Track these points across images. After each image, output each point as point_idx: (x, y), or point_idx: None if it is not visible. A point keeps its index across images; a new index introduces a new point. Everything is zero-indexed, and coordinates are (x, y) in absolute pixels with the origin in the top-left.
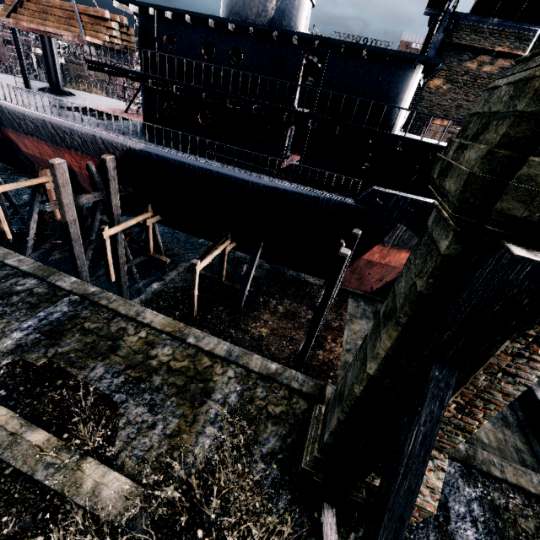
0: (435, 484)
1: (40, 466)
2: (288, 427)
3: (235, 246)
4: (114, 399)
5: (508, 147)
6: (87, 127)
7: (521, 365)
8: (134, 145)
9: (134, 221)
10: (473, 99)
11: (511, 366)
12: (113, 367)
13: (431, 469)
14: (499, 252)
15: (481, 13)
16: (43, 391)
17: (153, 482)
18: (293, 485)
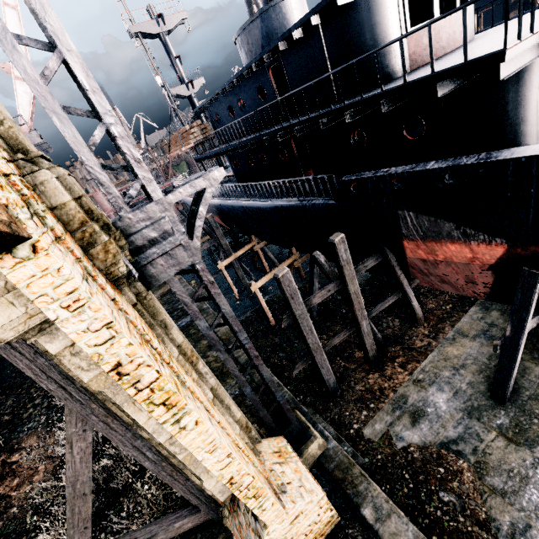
0: None
1: None
2: None
3: None
4: None
5: None
6: None
7: None
8: (215, 203)
9: (241, 252)
10: None
11: None
12: None
13: (253, 530)
14: None
15: None
16: None
17: None
18: None
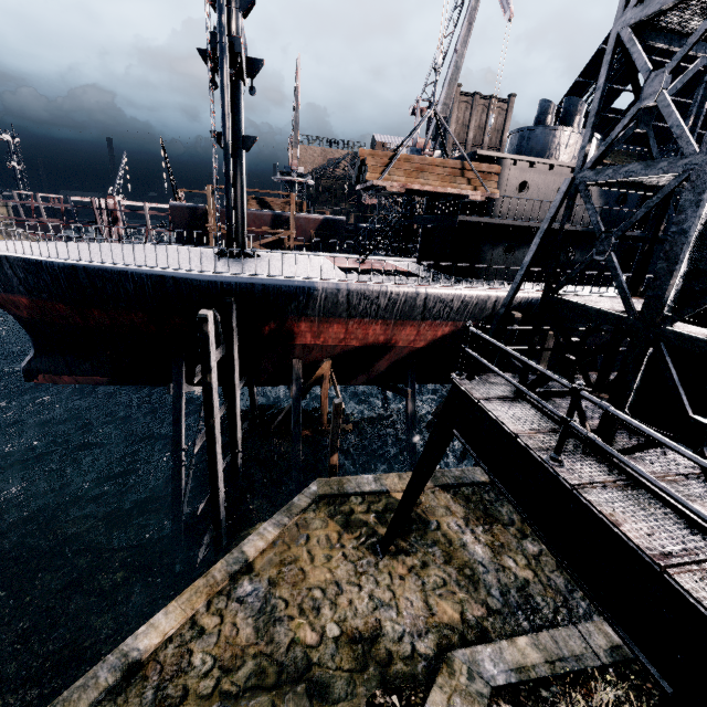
0: None
1: None
2: None
3: None
4: None
5: None
6: (475, 289)
7: None
8: (536, 295)
9: None
10: None
11: None
12: None
13: None
14: None
15: None
16: None
17: None
18: None
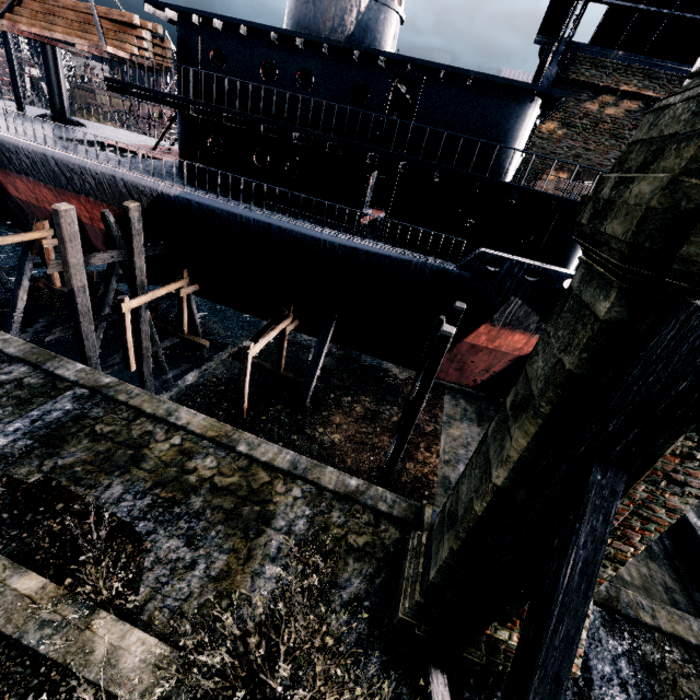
0: None
1: (32, 625)
2: (376, 563)
3: (298, 326)
4: (137, 529)
5: (696, 174)
6: (104, 165)
7: (691, 470)
8: (168, 190)
9: (164, 290)
10: (595, 147)
11: (679, 472)
12: (135, 485)
13: None
14: (684, 312)
15: (603, 44)
16: (36, 518)
17: (194, 643)
18: (385, 643)
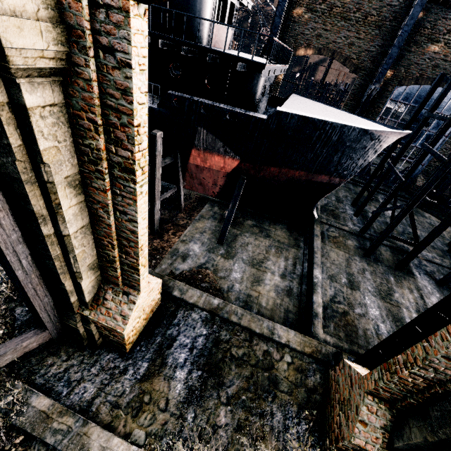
0: (127, 313)
1: None
2: None
3: None
4: None
5: None
6: None
7: (122, 203)
8: None
9: None
10: (330, 28)
11: (118, 205)
12: None
13: (126, 302)
14: None
15: None
16: None
17: None
18: None
